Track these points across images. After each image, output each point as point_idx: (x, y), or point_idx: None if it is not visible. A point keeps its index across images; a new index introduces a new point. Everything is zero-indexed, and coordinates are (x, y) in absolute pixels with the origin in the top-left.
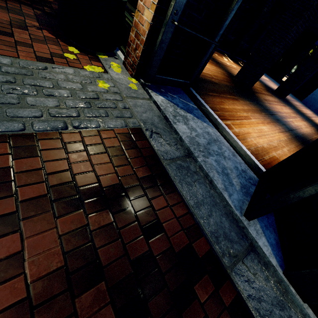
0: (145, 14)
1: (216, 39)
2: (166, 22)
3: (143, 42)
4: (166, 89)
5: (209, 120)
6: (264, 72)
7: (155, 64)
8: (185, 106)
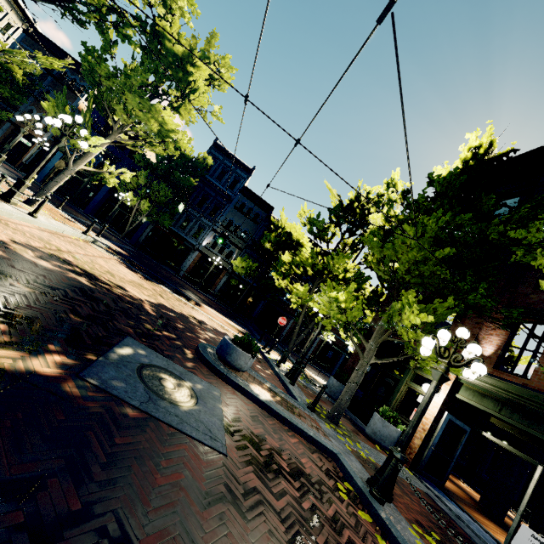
0: (416, 440)
1: (453, 460)
2: (429, 447)
3: (415, 452)
4: (427, 482)
5: (464, 512)
6: (509, 504)
7: (423, 464)
8: (444, 496)
